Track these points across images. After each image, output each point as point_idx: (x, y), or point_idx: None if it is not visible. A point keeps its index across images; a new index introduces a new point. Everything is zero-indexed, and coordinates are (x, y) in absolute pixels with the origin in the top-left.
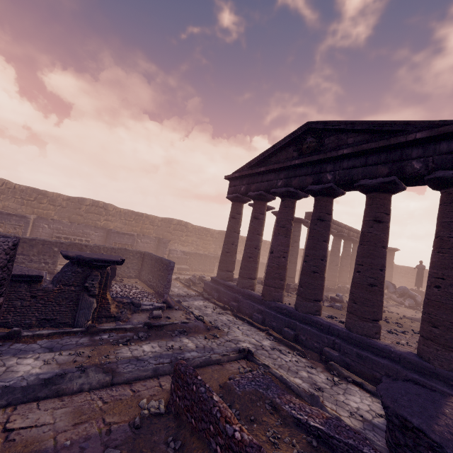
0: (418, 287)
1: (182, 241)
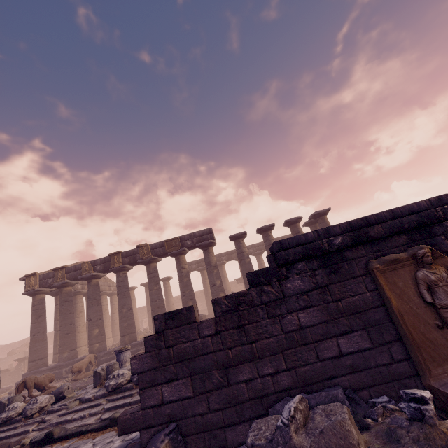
0: None
1: None
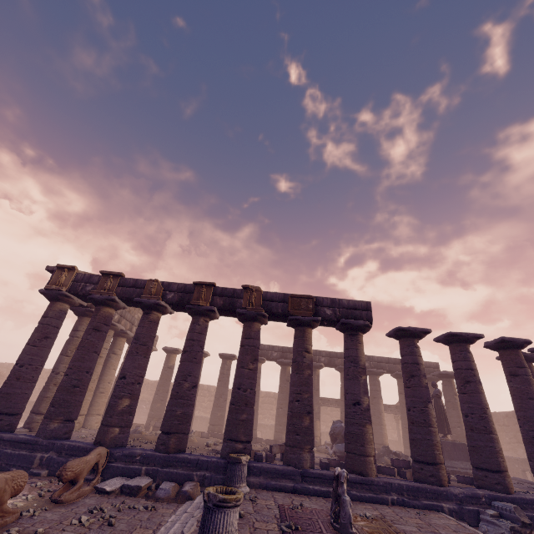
0: (444, 434)
1: (205, 407)
